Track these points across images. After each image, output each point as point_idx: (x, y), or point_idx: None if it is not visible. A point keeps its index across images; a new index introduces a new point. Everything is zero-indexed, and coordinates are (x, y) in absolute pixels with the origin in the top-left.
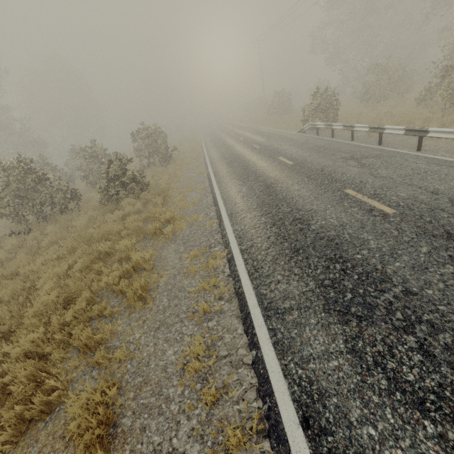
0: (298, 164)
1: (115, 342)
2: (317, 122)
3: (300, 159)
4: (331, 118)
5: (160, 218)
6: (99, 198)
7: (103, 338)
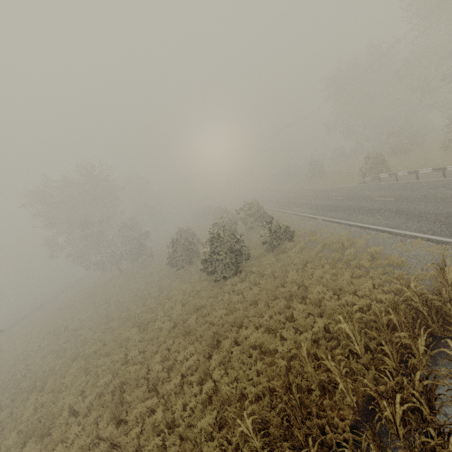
0: (400, 198)
1: (411, 275)
2: (379, 174)
3: (396, 196)
4: (384, 170)
5: (340, 241)
6: (267, 246)
7: (405, 274)
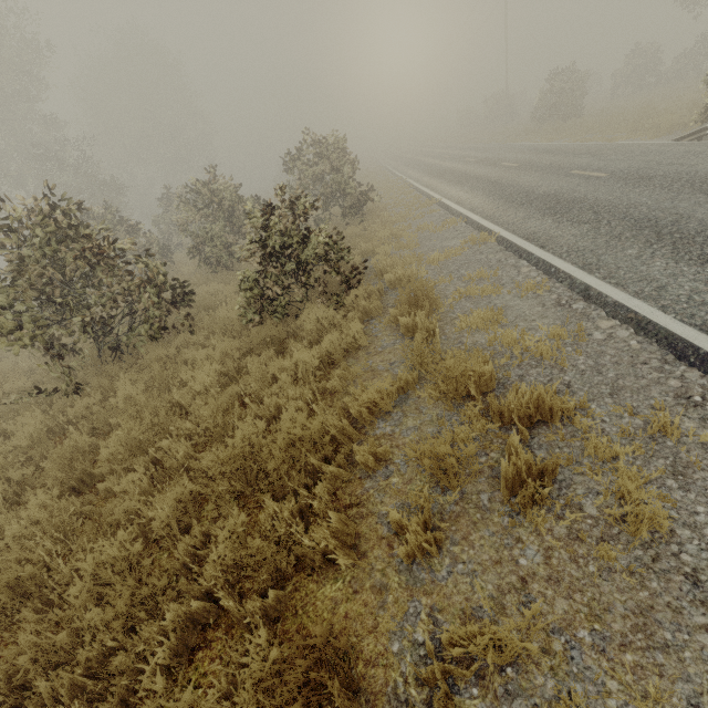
0: None
1: None
2: None
3: None
4: None
5: (496, 406)
6: (242, 304)
7: None
